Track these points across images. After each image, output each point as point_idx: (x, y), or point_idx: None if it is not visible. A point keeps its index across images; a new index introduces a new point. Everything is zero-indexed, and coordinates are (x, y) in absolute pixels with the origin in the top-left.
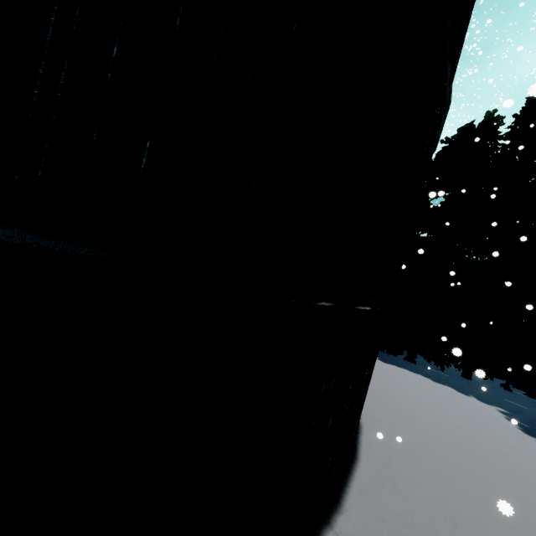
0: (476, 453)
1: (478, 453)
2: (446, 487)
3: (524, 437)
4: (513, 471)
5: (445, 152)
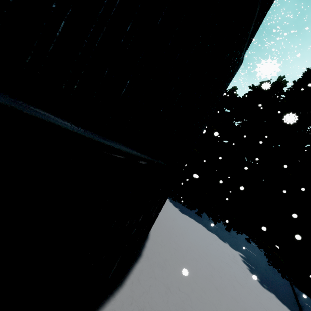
0: (216, 286)
1: (217, 286)
2: None
3: (249, 276)
4: (236, 303)
5: (250, 93)
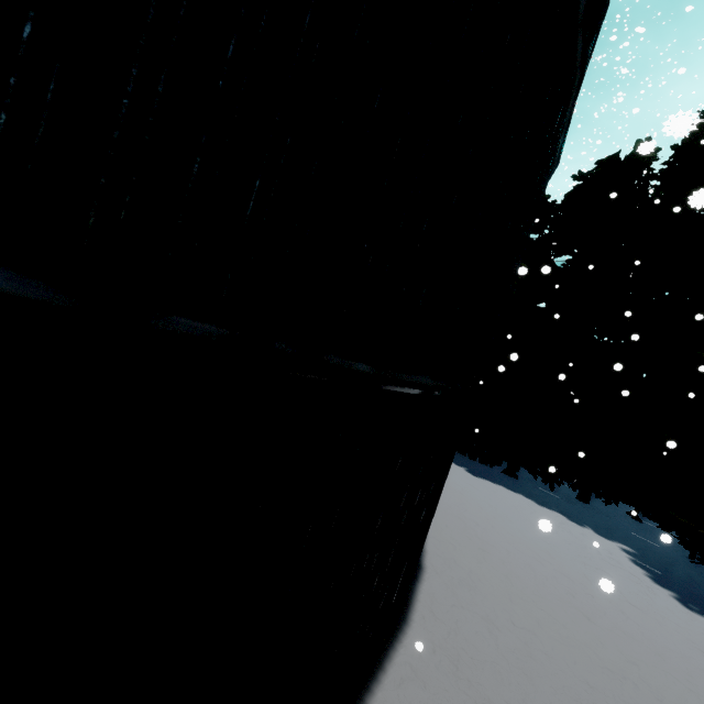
0: (585, 613)
1: (588, 613)
2: (536, 670)
3: (654, 589)
4: (635, 643)
5: (577, 192)
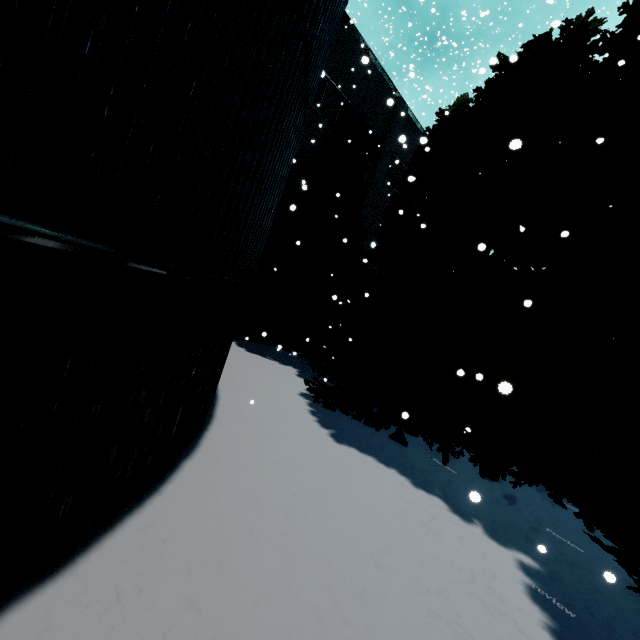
0: None
1: None
2: None
3: None
4: None
5: (495, 81)
